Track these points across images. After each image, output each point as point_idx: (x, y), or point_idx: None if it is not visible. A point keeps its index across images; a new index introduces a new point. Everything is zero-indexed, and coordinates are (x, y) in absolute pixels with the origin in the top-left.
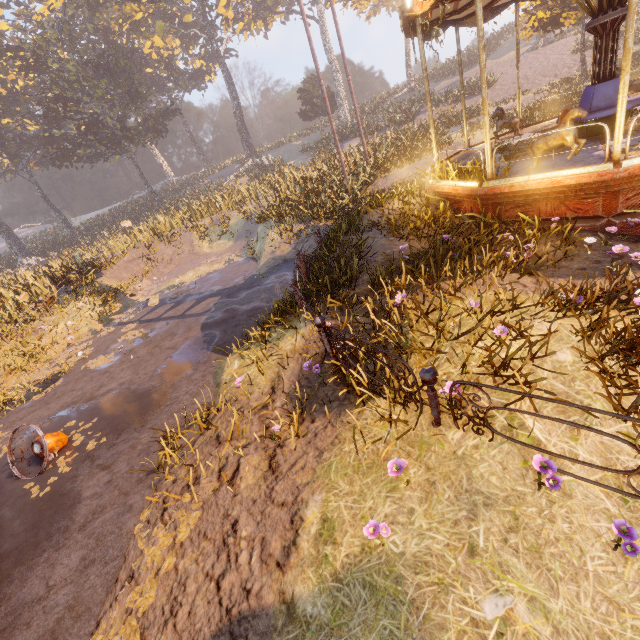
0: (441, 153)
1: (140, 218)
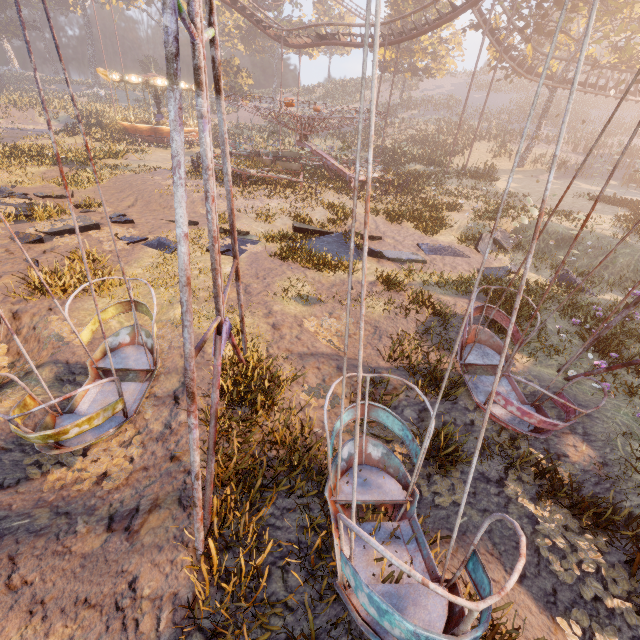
0: None
1: None
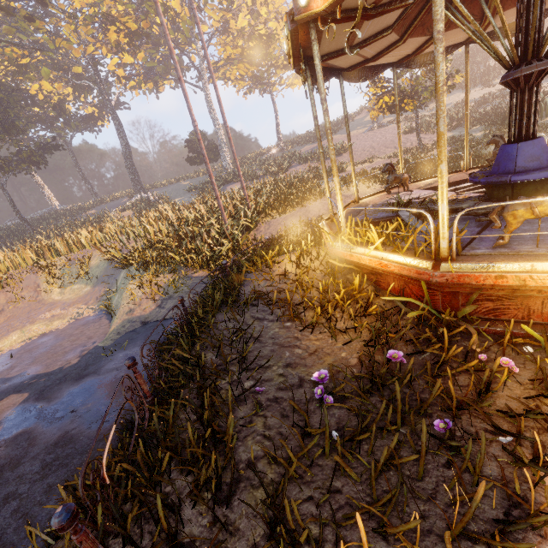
0: (321, 202)
1: (1, 247)
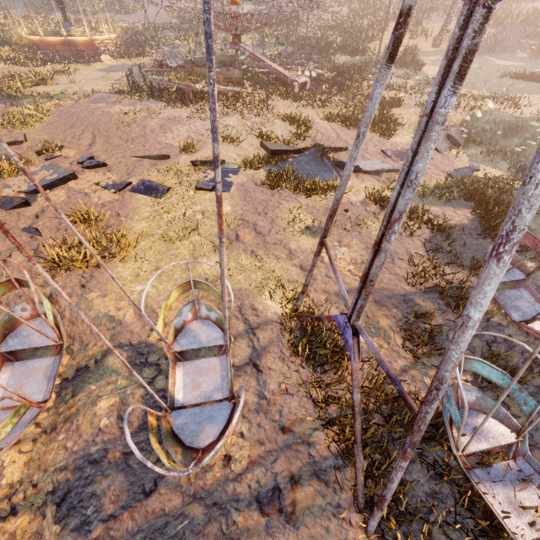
0: None
1: None
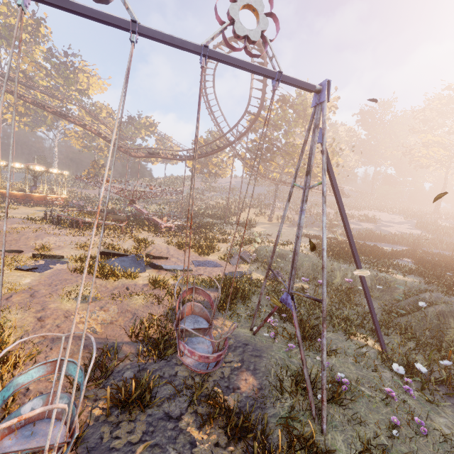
0: None
1: None
